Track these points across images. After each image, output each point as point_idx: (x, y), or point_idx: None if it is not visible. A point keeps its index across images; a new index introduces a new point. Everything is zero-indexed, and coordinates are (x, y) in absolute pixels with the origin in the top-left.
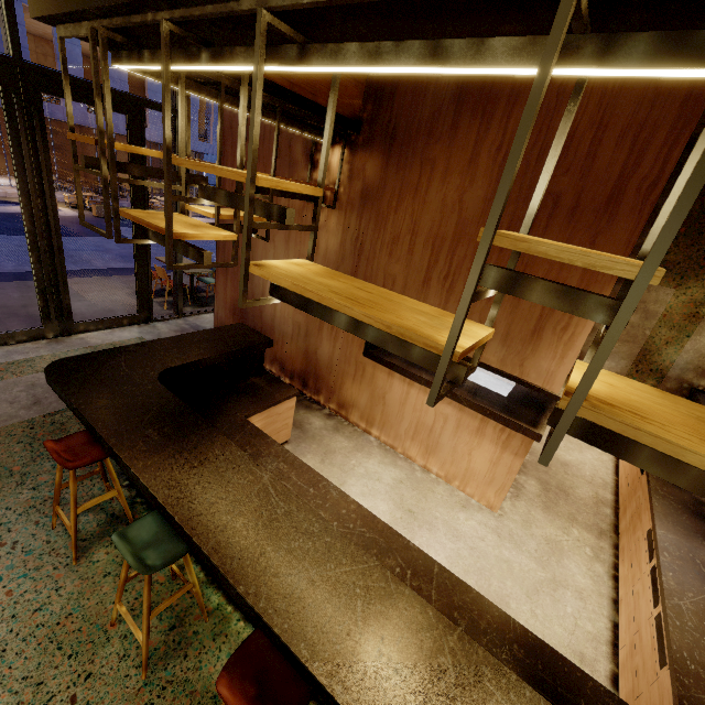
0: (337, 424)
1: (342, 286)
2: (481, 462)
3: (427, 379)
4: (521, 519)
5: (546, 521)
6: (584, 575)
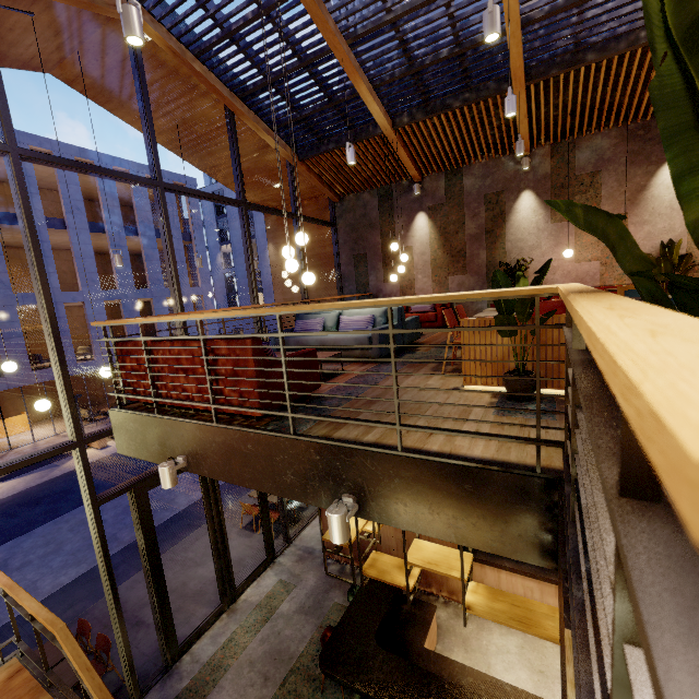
0: (455, 609)
1: (507, 608)
2: None
3: (510, 567)
4: None
5: None
6: None
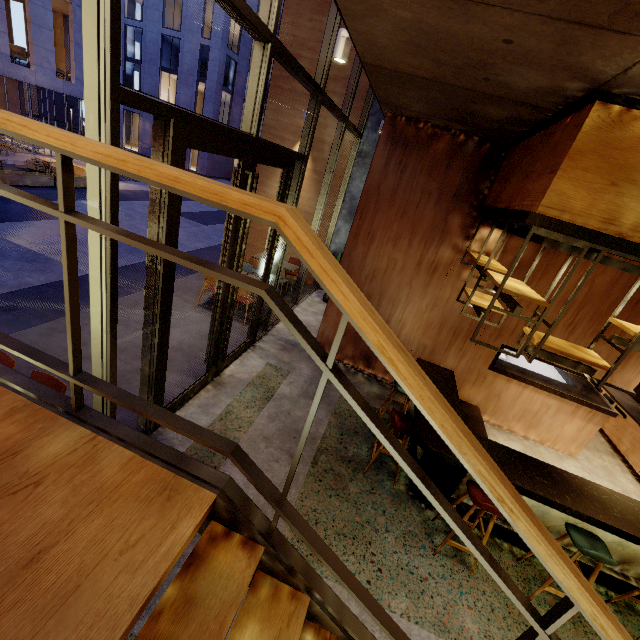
0: None
1: None
2: (570, 430)
3: (542, 384)
4: (584, 458)
5: (592, 455)
6: (629, 483)
